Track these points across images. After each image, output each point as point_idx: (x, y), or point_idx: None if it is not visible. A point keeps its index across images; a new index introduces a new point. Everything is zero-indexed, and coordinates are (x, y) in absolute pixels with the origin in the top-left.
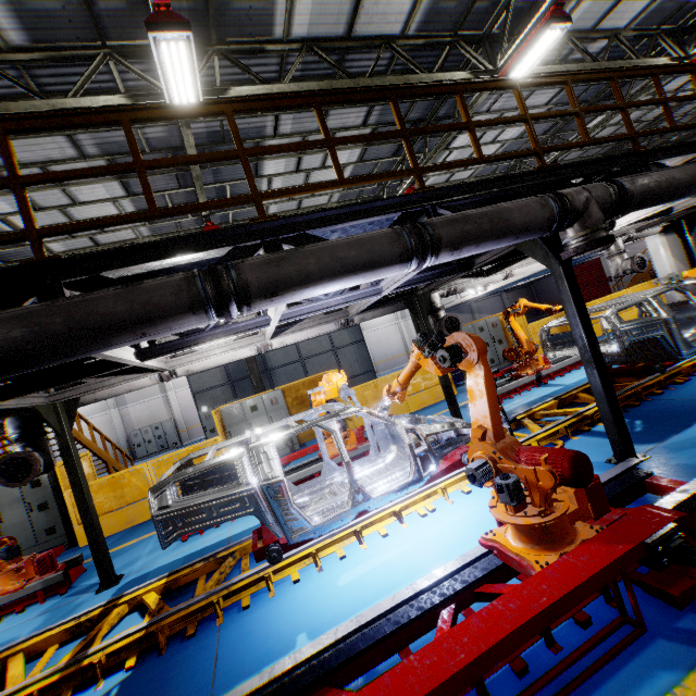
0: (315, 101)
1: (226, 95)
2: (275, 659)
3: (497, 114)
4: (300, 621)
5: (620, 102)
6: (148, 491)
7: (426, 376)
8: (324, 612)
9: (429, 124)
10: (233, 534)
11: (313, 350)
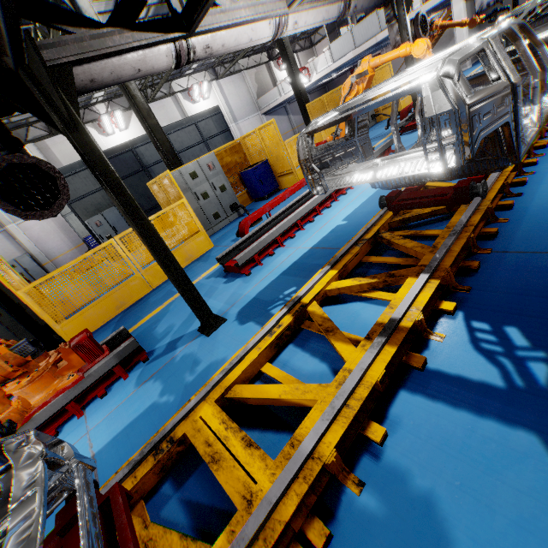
0: None
1: None
2: None
3: None
4: None
5: None
6: (437, 76)
7: None
8: None
9: None
10: (311, 246)
11: (185, 143)
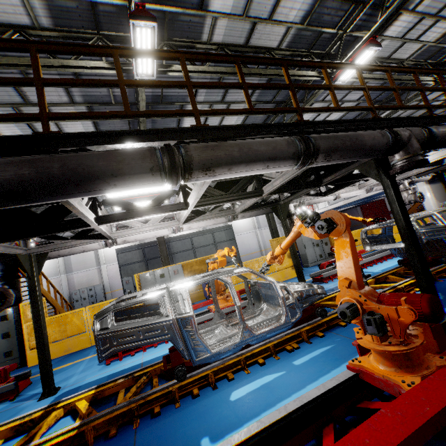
0: (237, 60)
1: (170, 69)
2: None
3: (328, 103)
4: (202, 427)
5: (419, 86)
6: (94, 315)
7: None
8: (222, 420)
9: (287, 104)
10: (144, 361)
11: (201, 243)
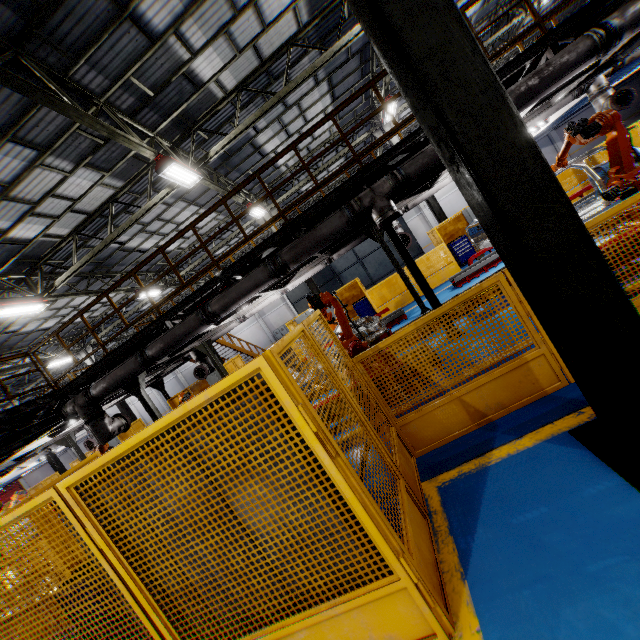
0: (223, 202)
1: (209, 157)
2: None
3: None
4: None
5: None
6: None
7: (430, 265)
8: None
9: None
10: None
11: (367, 250)
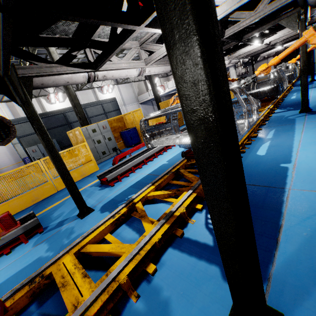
0: None
1: None
2: (287, 171)
3: None
4: (270, 164)
5: None
6: None
7: None
8: (276, 159)
9: None
10: (148, 173)
11: (94, 113)
